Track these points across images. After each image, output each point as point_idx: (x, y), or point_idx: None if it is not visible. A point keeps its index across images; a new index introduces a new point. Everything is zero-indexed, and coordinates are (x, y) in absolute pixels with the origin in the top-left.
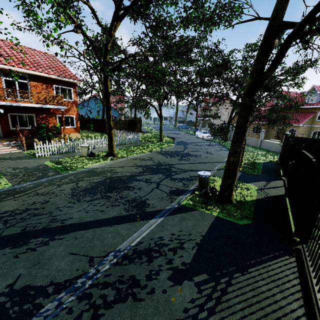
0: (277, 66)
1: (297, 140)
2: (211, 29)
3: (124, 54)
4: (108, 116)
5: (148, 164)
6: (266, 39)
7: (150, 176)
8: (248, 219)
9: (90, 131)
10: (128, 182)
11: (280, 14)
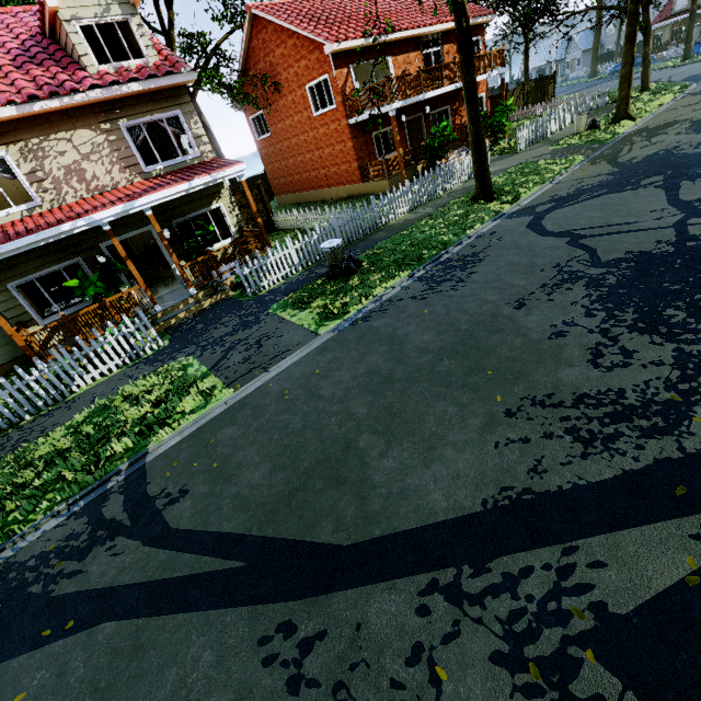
0: None
1: None
2: None
3: None
4: (632, 39)
5: None
6: None
7: None
8: None
9: None
10: None
11: None
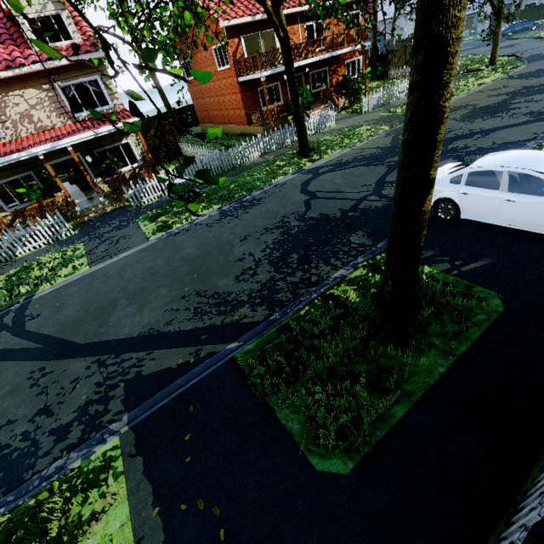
0: None
1: None
2: None
3: None
4: None
5: (509, 91)
6: None
7: (528, 98)
8: None
9: None
10: (505, 106)
11: None
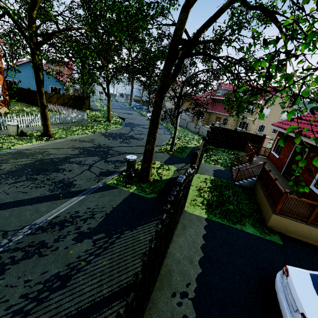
0: (177, 76)
1: (219, 129)
2: (136, 26)
3: (56, 25)
4: (39, 94)
5: (86, 146)
6: (169, 51)
7: (85, 158)
8: (155, 194)
9: (25, 104)
10: (60, 164)
11: (178, 33)
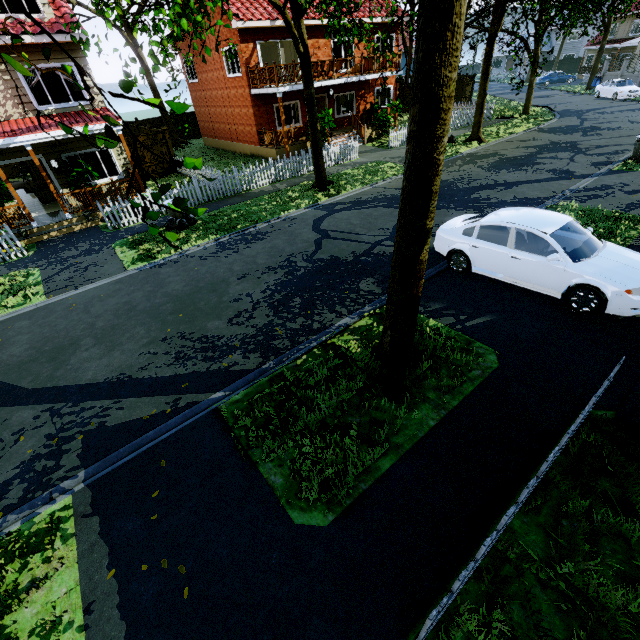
0: None
1: None
2: None
3: None
4: (485, 76)
5: (537, 145)
6: None
7: (553, 154)
8: None
9: None
10: (531, 160)
11: None
